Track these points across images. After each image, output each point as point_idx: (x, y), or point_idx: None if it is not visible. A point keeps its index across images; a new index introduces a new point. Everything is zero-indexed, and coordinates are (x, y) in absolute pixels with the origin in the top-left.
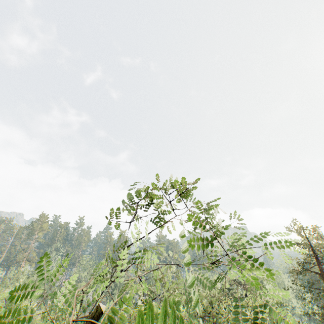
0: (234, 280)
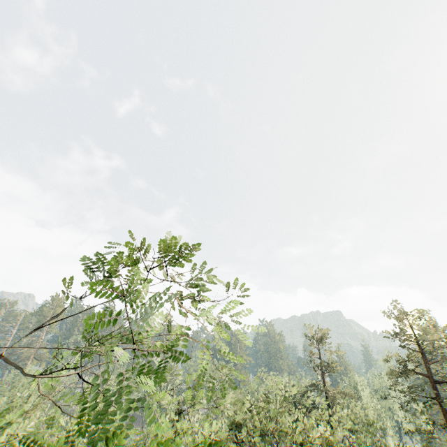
0: (313, 384)
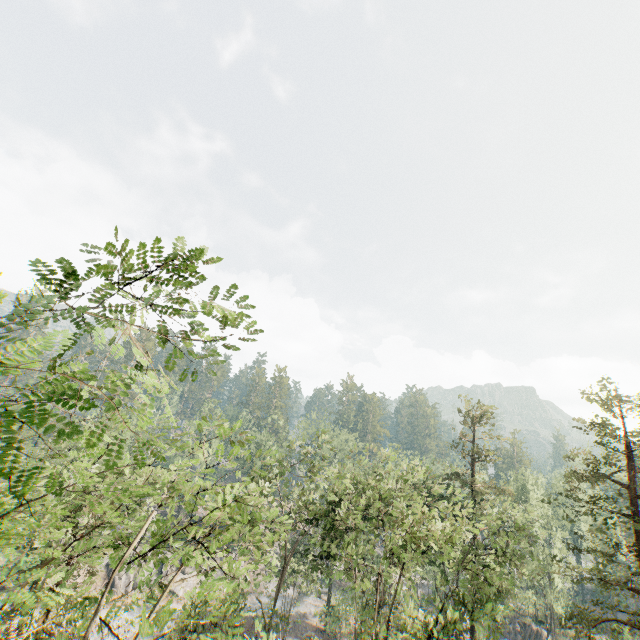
0: (455, 472)
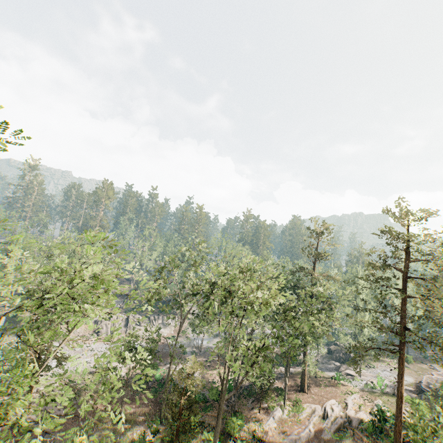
0: (300, 267)
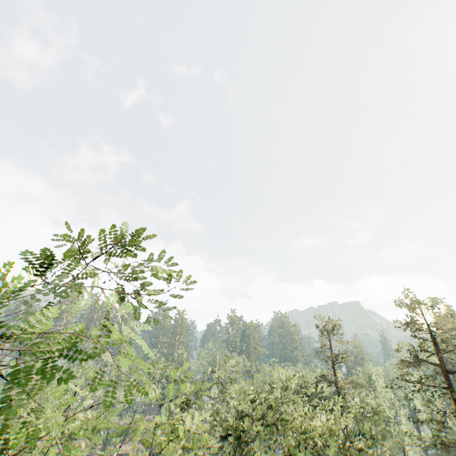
0: (322, 375)
